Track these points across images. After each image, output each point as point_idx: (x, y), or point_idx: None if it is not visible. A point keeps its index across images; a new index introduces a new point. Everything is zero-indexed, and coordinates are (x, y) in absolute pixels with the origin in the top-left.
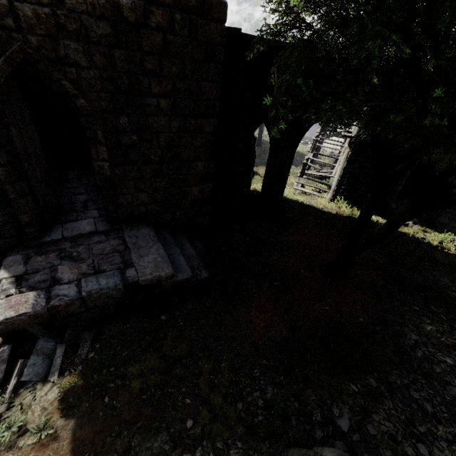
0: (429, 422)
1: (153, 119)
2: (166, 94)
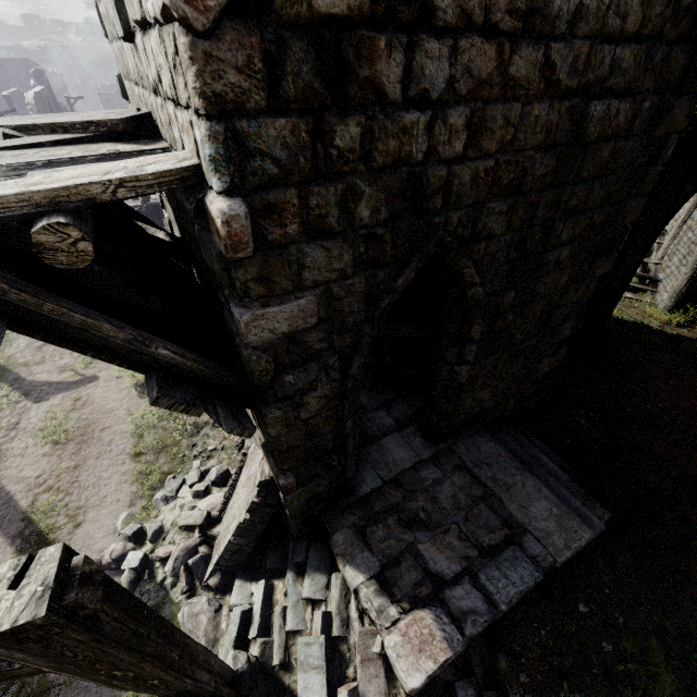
0: None
1: (542, 281)
2: (574, 237)
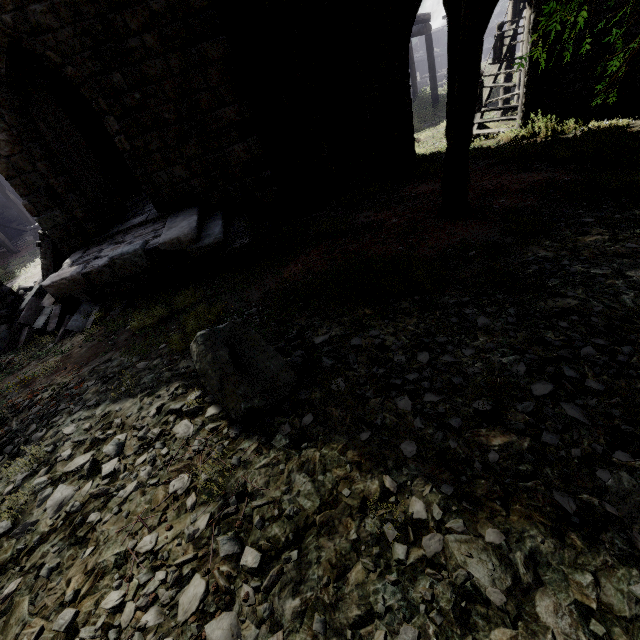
0: (466, 335)
1: (147, 65)
2: (147, 26)
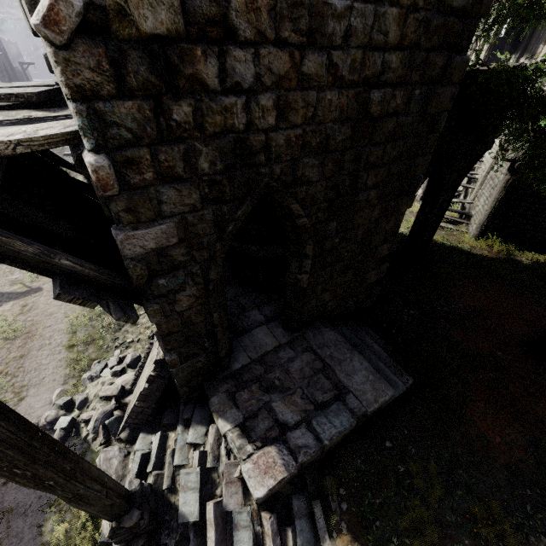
0: None
1: (358, 214)
2: (378, 183)
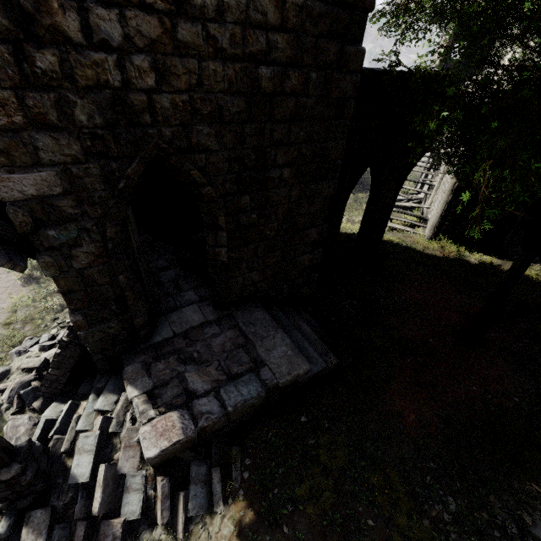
0: None
1: (274, 192)
2: (290, 163)
